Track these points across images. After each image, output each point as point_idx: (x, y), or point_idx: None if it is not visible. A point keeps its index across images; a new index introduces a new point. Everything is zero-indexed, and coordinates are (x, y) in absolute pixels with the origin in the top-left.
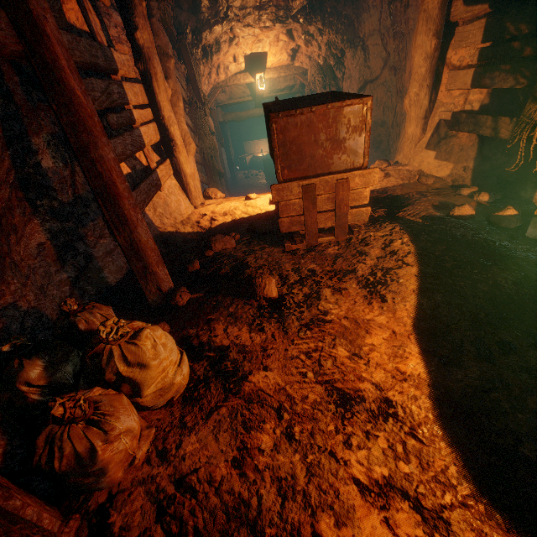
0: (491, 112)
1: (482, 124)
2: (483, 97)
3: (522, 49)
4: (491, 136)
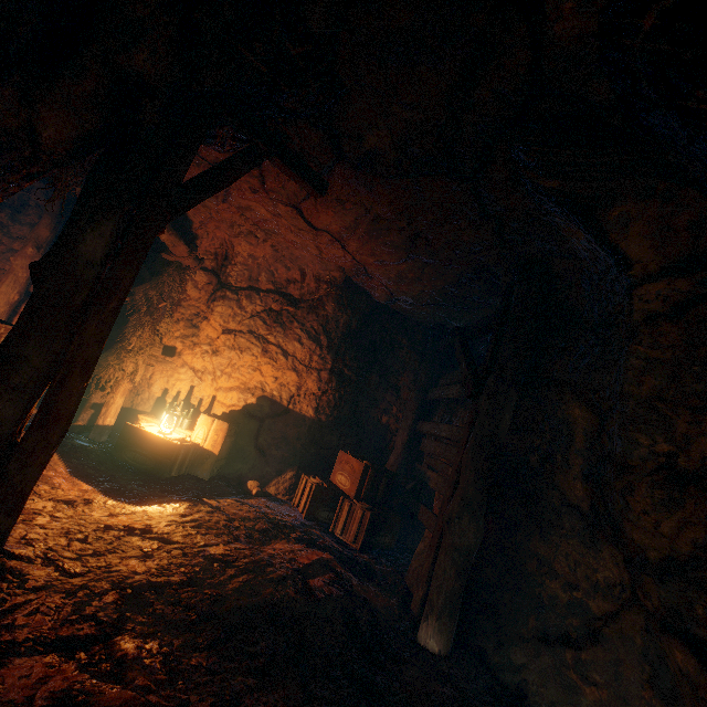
0: None
1: None
2: None
3: None
4: None
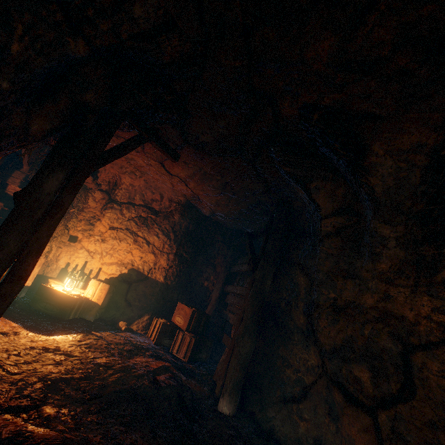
0: None
1: None
2: None
3: None
4: None
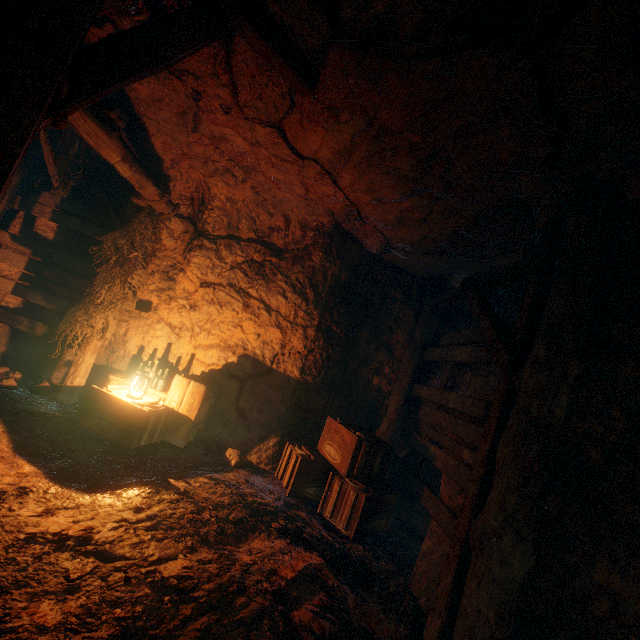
0: (24, 315)
1: (21, 322)
2: (19, 303)
3: (54, 288)
4: (28, 332)
